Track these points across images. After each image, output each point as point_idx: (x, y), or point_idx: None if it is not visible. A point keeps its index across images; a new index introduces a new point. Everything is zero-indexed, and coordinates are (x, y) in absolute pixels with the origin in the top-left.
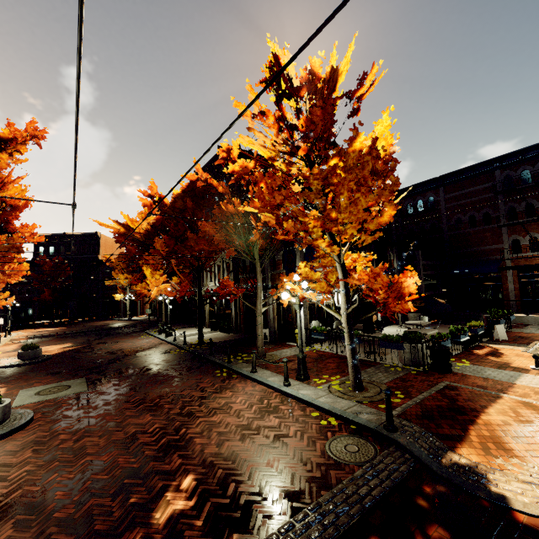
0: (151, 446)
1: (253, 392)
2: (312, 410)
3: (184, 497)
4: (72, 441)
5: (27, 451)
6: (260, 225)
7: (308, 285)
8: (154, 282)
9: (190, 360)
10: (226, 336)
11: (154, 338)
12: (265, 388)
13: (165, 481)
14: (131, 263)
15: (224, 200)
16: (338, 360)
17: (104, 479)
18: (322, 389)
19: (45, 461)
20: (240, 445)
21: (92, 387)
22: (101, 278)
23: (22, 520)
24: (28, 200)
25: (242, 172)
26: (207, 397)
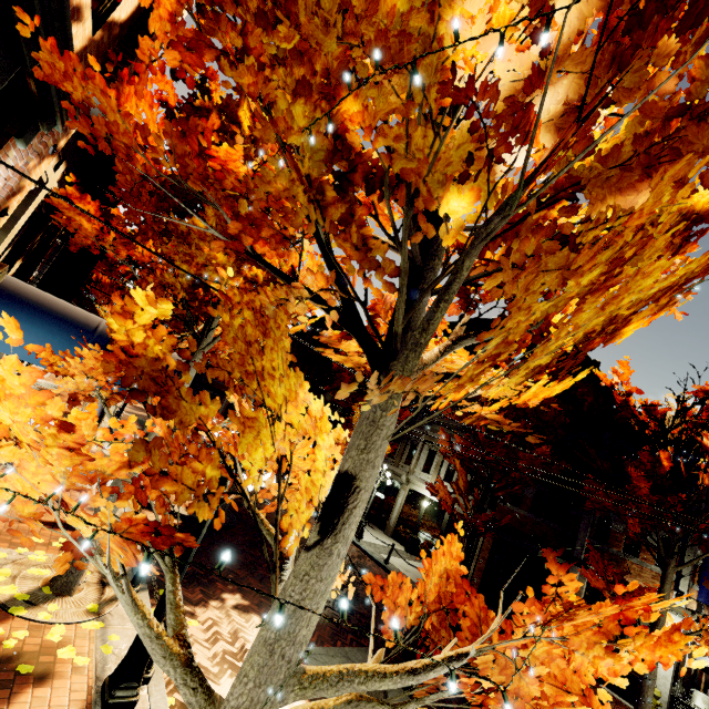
0: None
1: None
2: None
3: None
4: None
5: None
6: None
7: None
8: None
9: None
10: None
11: None
12: None
13: None
14: None
15: (661, 443)
16: None
17: None
18: None
19: None
20: None
21: None
22: None
23: None
24: None
25: None
26: None
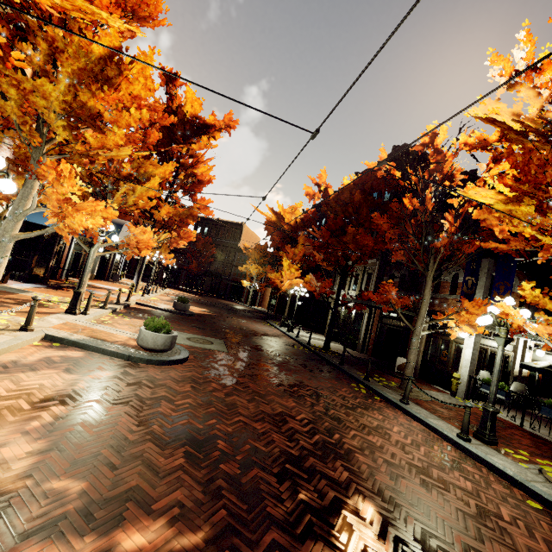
0: (304, 437)
1: (411, 427)
2: (525, 495)
3: (371, 531)
4: (223, 393)
5: (187, 385)
6: (452, 228)
7: (537, 314)
8: (288, 275)
9: (318, 362)
10: (349, 351)
11: (275, 329)
12: (427, 430)
13: (336, 492)
14: (263, 256)
15: (407, 194)
16: (529, 437)
17: (262, 450)
18: (529, 469)
19: (202, 401)
20: (426, 494)
21: (230, 351)
22: (235, 263)
23: (191, 454)
24: (211, 177)
25: (479, 145)
26: (352, 409)
